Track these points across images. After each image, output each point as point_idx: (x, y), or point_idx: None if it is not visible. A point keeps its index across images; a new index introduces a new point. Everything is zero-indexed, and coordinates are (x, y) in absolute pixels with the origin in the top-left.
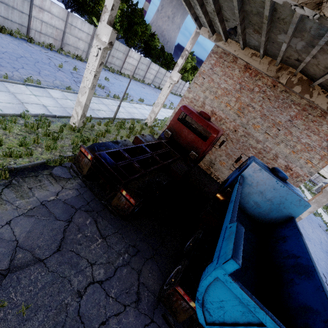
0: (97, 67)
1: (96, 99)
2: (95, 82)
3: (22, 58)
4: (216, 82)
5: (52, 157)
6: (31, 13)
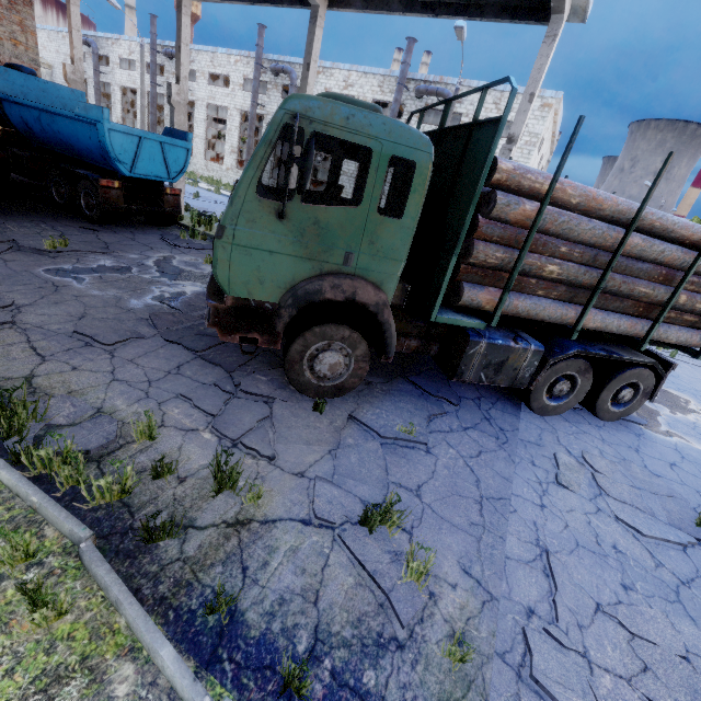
0: None
1: None
2: None
3: None
4: None
5: None
6: None
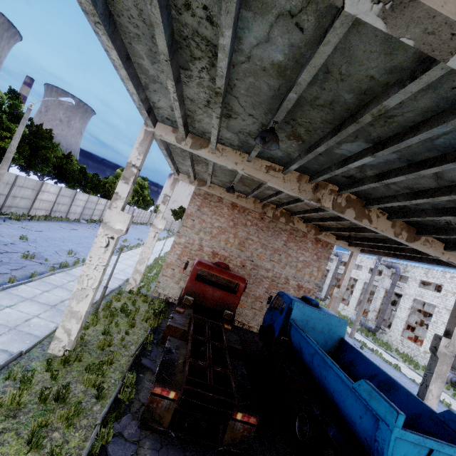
0: (108, 259)
1: (39, 283)
2: (101, 277)
3: None
4: (207, 222)
5: (84, 435)
6: None
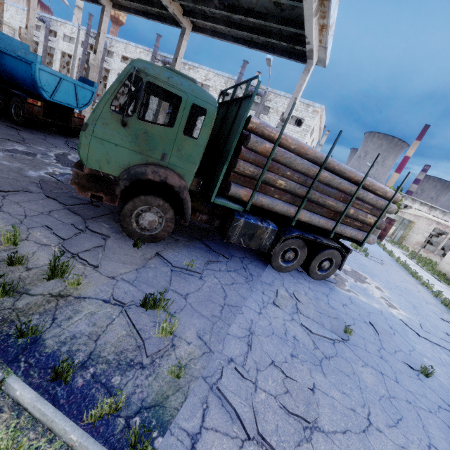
0: None
1: None
2: None
3: None
4: None
5: None
6: None
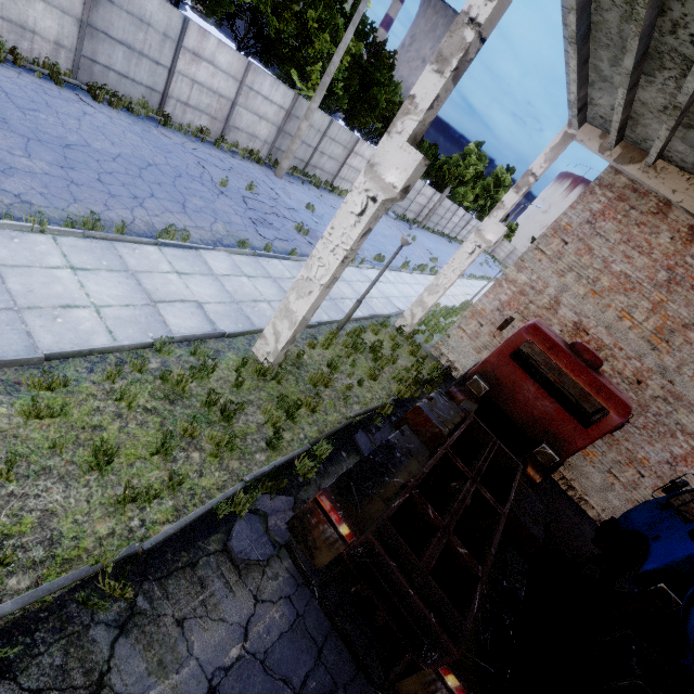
0: (355, 241)
1: (295, 266)
2: (338, 271)
3: (151, 169)
4: (598, 255)
5: (223, 480)
6: (175, 65)
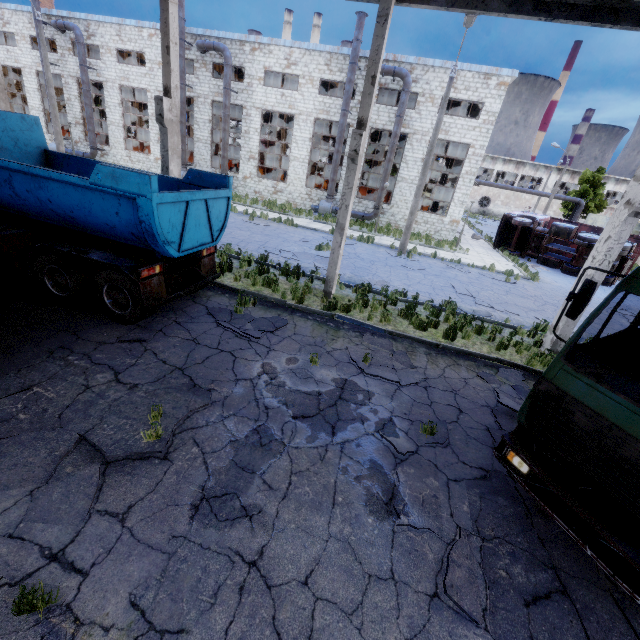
0: None
1: None
2: None
3: None
4: None
5: None
6: None
